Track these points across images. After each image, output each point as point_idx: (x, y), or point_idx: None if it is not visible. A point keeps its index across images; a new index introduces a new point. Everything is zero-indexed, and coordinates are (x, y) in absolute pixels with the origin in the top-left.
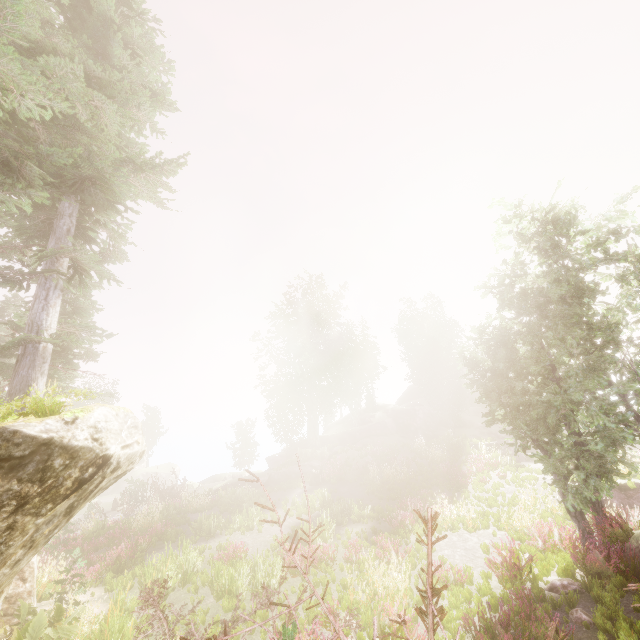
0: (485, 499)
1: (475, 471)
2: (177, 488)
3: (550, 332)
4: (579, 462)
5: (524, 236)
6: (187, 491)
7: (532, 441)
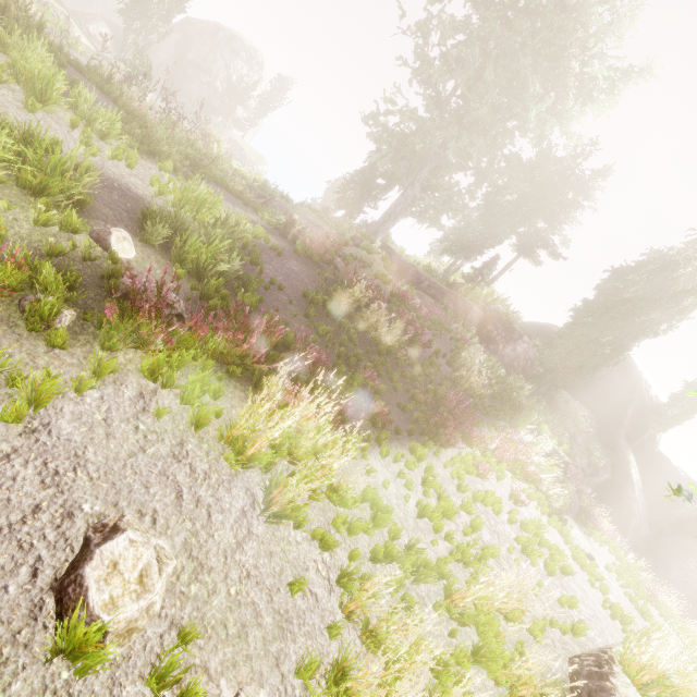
0: (437, 492)
1: (490, 449)
2: (193, 126)
3: None
4: None
5: None
6: (208, 148)
7: None
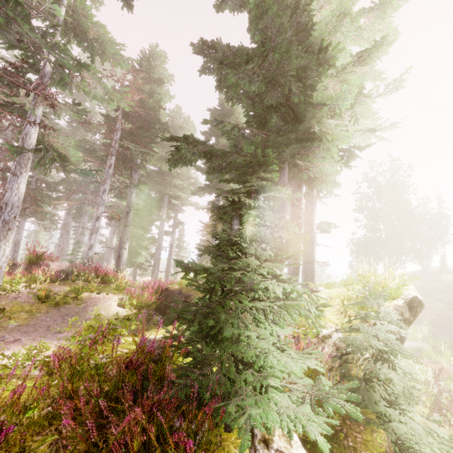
0: None
1: None
2: None
3: None
4: None
5: None
6: None
7: None
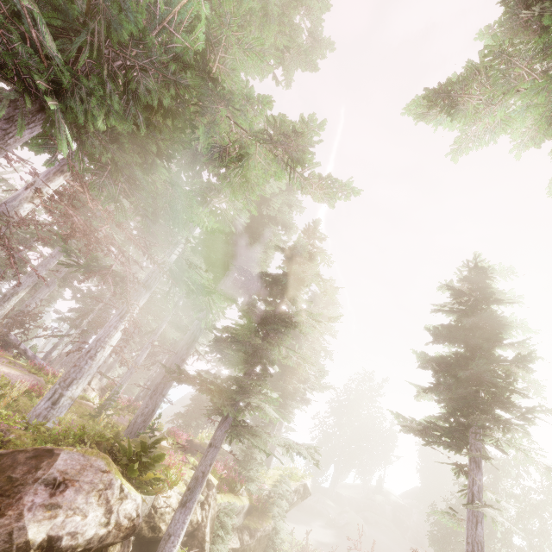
0: None
1: None
2: None
3: None
4: None
5: None
6: None
7: None
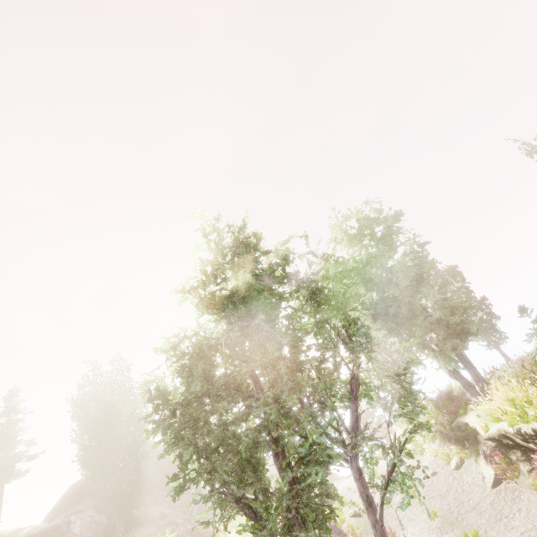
0: None
1: None
2: None
3: (261, 315)
4: (298, 513)
5: (222, 248)
6: None
7: (236, 503)
